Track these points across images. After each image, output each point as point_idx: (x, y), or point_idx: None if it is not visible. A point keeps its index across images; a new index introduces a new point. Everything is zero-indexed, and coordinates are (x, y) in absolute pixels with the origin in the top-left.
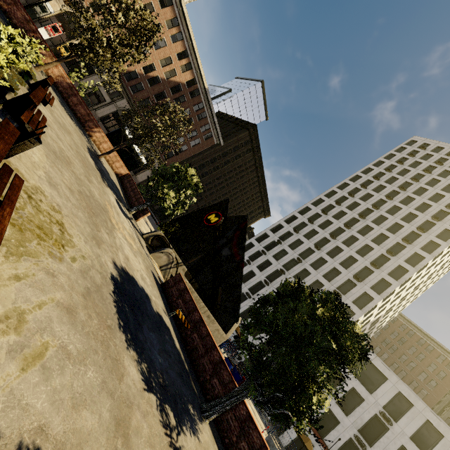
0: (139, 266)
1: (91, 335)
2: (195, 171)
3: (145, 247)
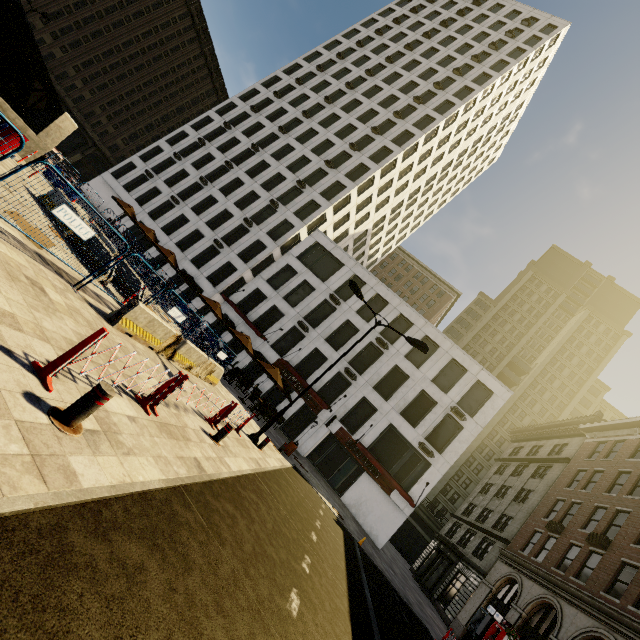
0: None
1: None
2: None
3: None
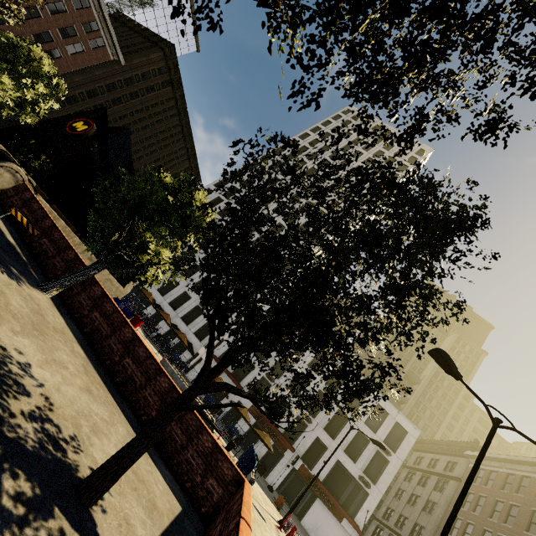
0: None
1: None
2: (49, 59)
3: None
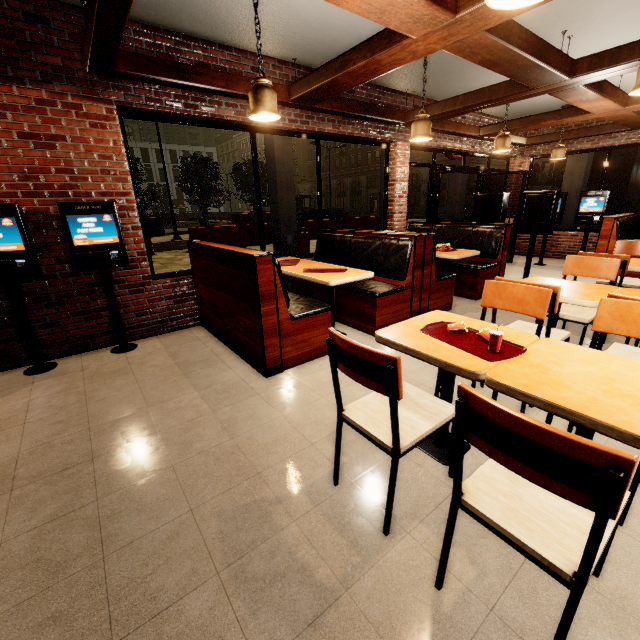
0: None
1: None
2: None
3: None
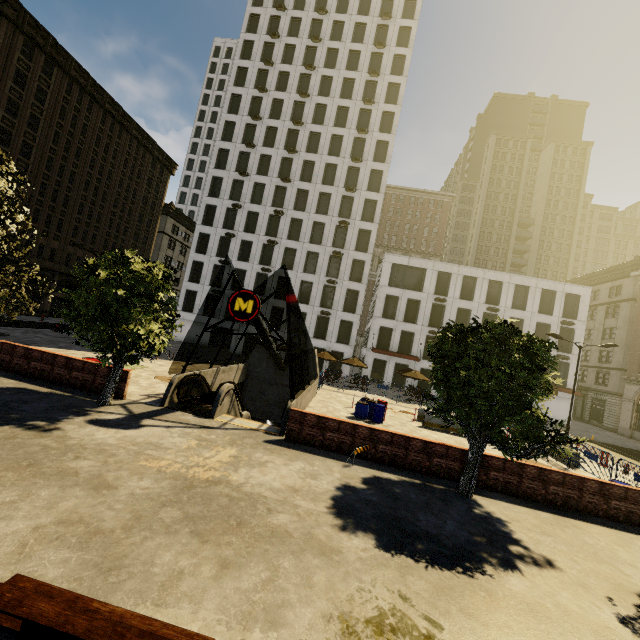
0: (285, 469)
1: (532, 633)
2: (130, 253)
3: (200, 419)
